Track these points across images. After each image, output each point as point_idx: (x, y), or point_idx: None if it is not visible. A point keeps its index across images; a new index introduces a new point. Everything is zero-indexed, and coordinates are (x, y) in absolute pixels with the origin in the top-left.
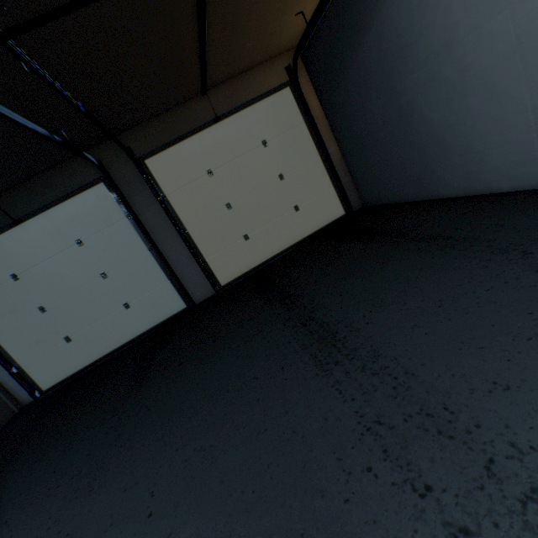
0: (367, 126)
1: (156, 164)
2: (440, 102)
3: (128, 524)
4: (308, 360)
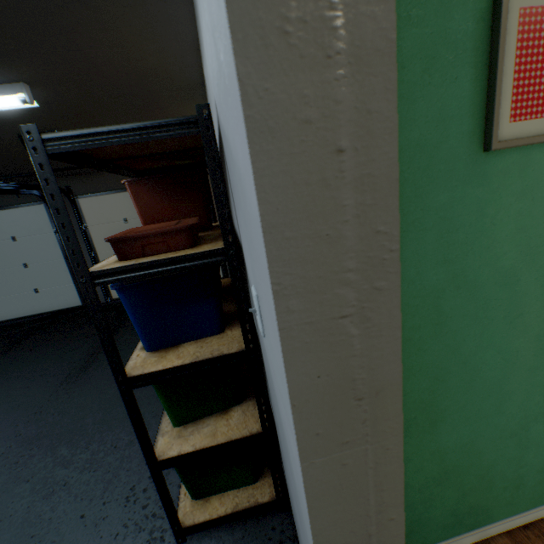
0: None
1: (87, 203)
2: None
3: None
4: (66, 376)
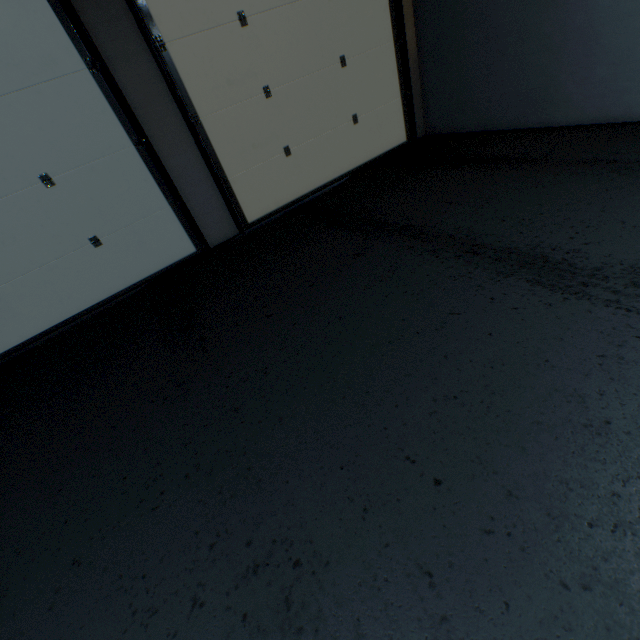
0: (483, 2)
1: None
2: None
3: (403, 501)
4: (531, 286)
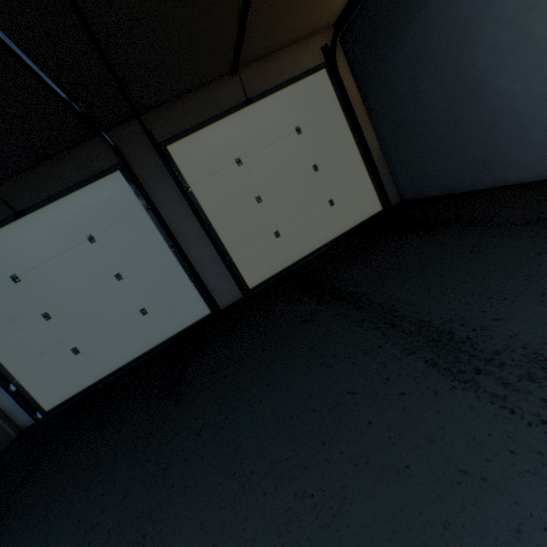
0: (418, 108)
1: (180, 150)
2: (525, 69)
3: None
4: (426, 368)
